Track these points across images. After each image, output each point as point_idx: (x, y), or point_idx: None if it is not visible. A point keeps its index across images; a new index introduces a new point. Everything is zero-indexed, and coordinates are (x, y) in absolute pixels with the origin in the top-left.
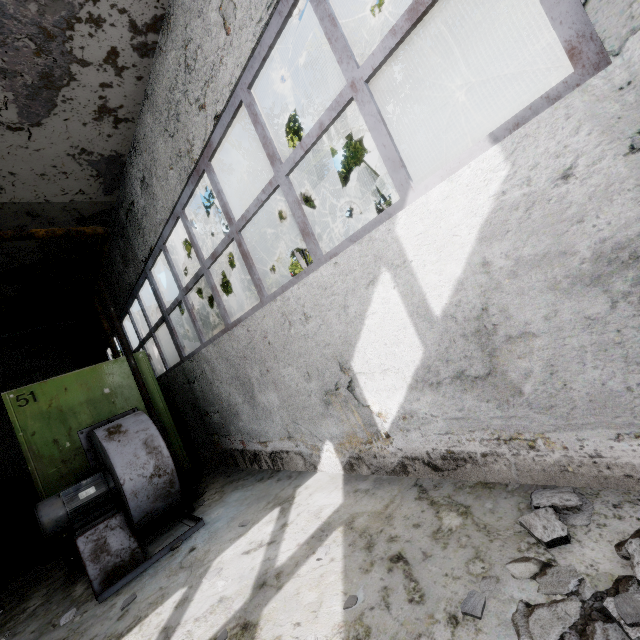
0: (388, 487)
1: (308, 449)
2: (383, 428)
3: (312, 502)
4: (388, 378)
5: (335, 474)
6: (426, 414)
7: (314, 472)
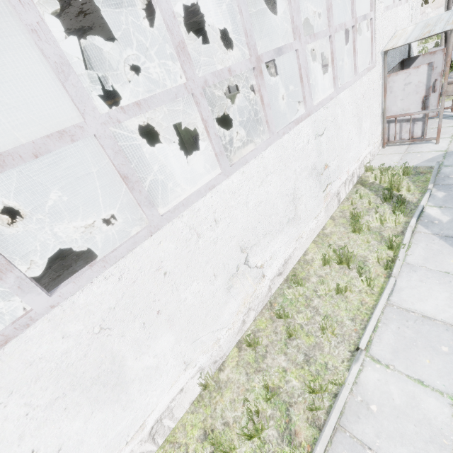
0: None
1: None
2: None
3: None
4: None
5: None
6: None
7: None
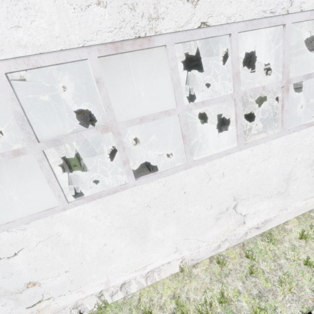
0: None
1: None
2: None
3: None
4: None
5: None
6: None
7: None
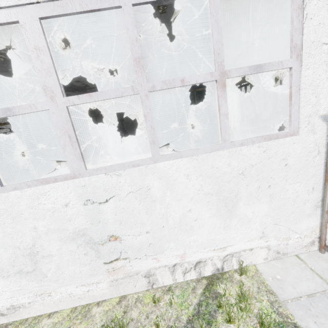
0: None
1: None
2: None
3: None
4: None
5: None
6: None
7: None
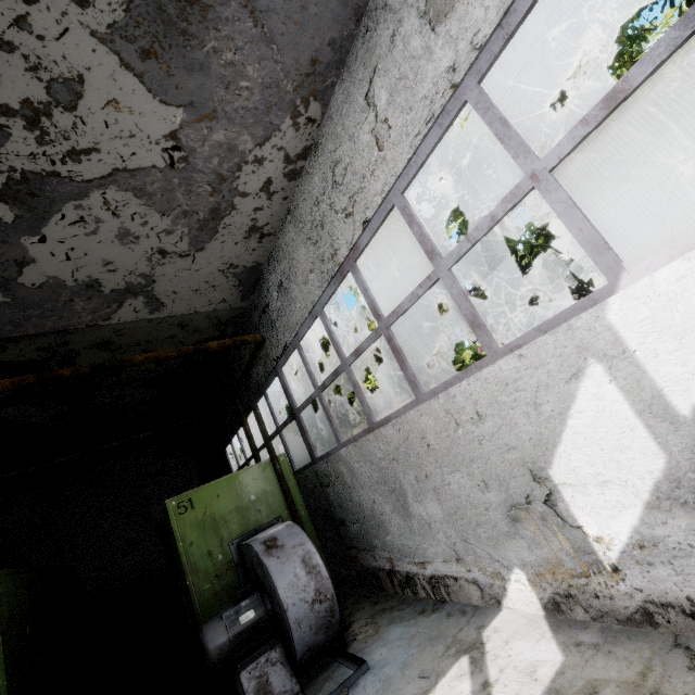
0: (630, 644)
1: (486, 577)
2: (606, 558)
3: (514, 654)
4: (609, 492)
5: (531, 614)
6: (680, 543)
7: (497, 608)
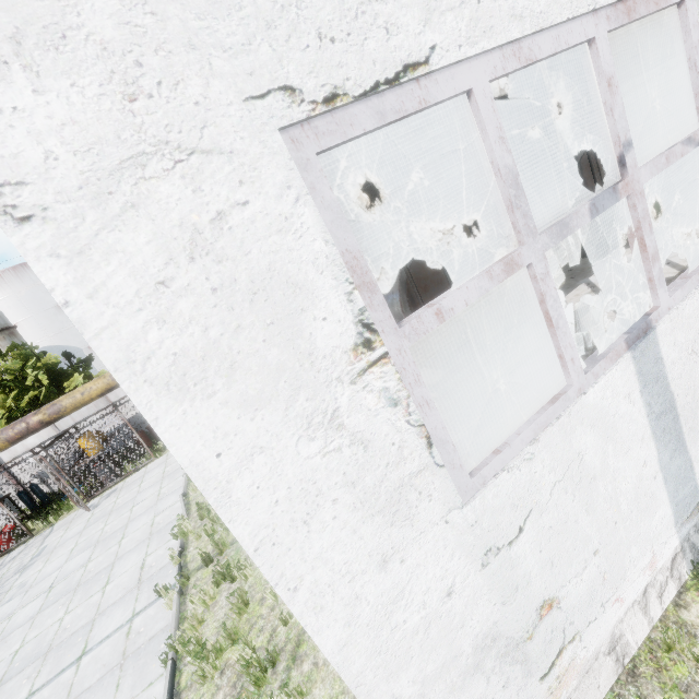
0: None
1: None
2: None
3: None
4: None
5: None
6: None
7: None
